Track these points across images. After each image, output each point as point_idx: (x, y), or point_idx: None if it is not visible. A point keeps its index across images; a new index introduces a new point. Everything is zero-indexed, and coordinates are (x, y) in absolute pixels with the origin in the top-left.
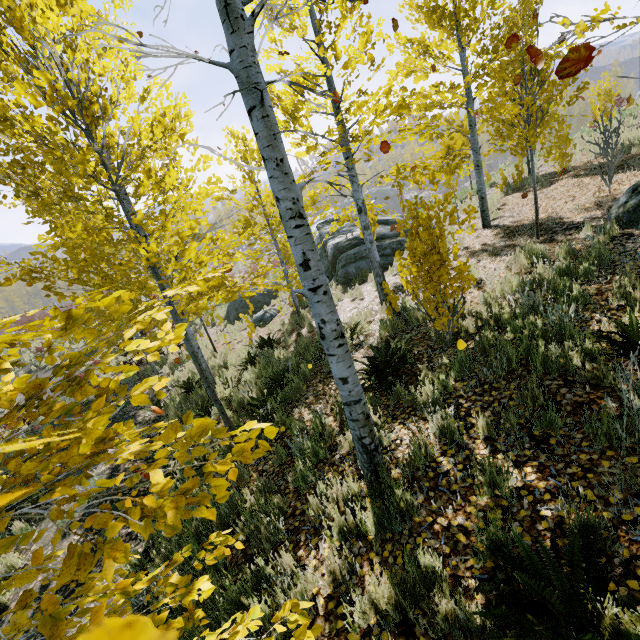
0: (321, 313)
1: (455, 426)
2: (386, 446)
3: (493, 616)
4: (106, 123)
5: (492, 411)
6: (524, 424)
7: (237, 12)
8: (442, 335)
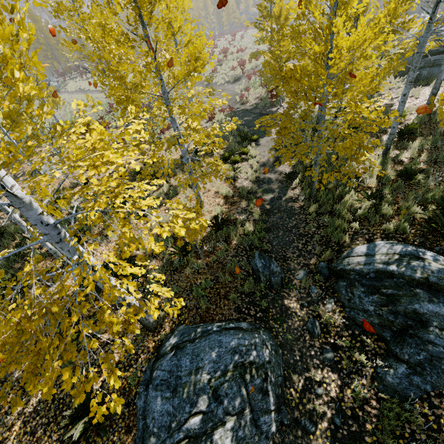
0: (400, 108)
1: (415, 153)
2: (390, 154)
3: (397, 171)
4: (365, 15)
5: (431, 154)
6: (436, 159)
7: (430, 28)
8: (439, 129)
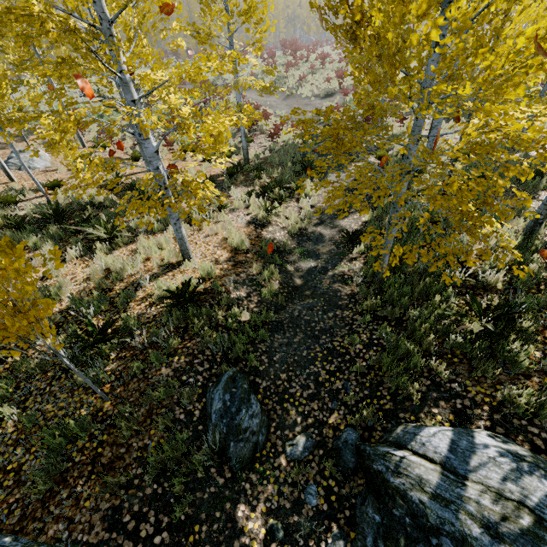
0: None
1: None
2: (538, 234)
3: None
4: None
5: None
6: None
7: None
8: None
